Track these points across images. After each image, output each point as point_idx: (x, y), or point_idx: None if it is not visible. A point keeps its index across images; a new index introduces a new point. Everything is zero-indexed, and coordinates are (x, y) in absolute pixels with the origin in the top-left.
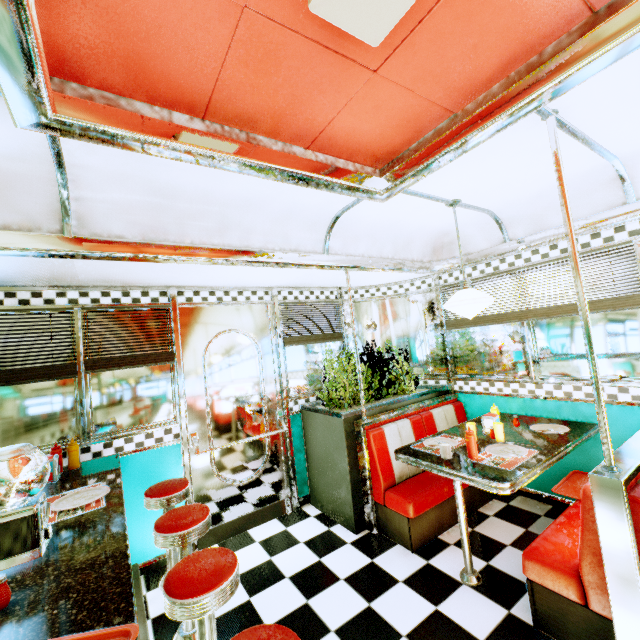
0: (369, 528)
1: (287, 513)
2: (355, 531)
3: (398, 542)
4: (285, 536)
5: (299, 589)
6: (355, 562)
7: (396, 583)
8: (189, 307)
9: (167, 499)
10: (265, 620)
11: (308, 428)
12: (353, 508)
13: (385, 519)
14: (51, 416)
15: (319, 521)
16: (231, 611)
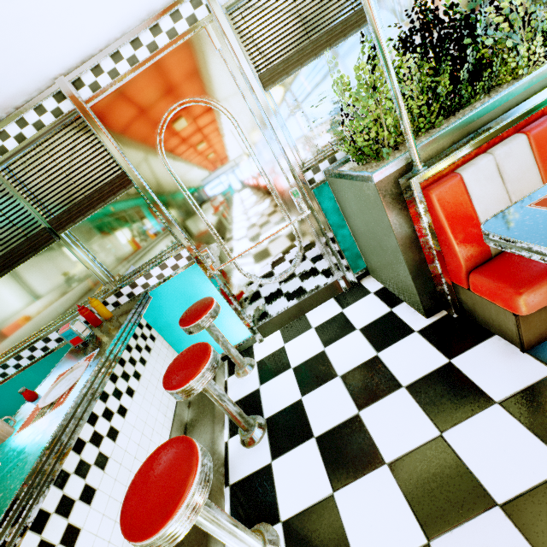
0: (447, 310)
1: (343, 291)
2: (425, 316)
3: (495, 333)
4: (340, 321)
5: (350, 394)
6: (423, 362)
7: (488, 405)
8: (102, 100)
9: (194, 327)
10: (313, 428)
11: (340, 200)
12: (417, 294)
13: (471, 305)
14: (72, 278)
15: (379, 299)
16: (284, 410)
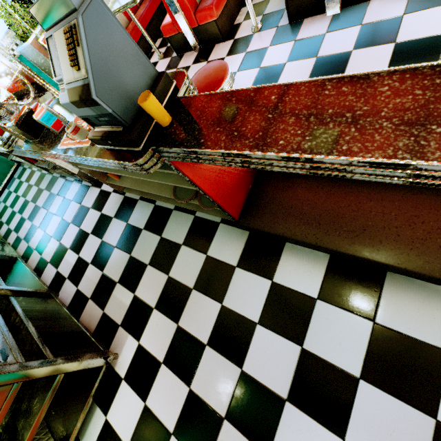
0: None
1: None
2: None
3: None
4: None
5: None
6: None
7: None
8: None
9: None
10: None
11: (30, 59)
12: None
13: None
14: None
15: None
16: None
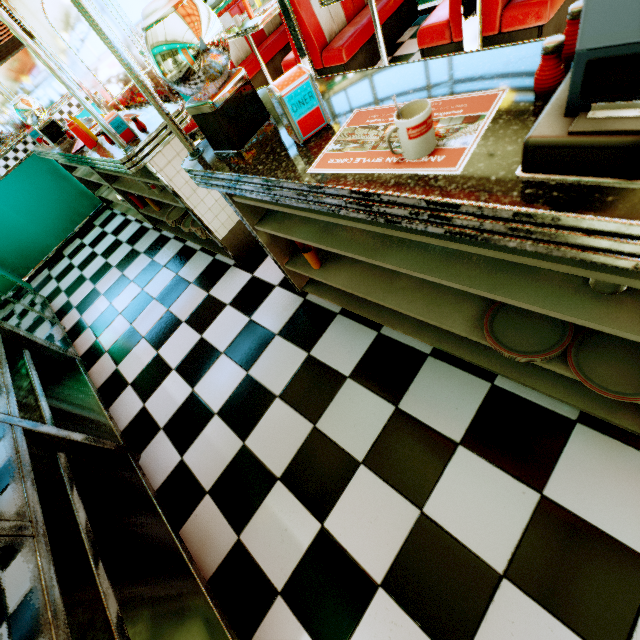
0: None
1: None
2: None
3: None
4: None
5: None
6: None
7: None
8: None
9: None
10: None
11: None
12: None
13: None
14: (3, 114)
15: None
16: None
